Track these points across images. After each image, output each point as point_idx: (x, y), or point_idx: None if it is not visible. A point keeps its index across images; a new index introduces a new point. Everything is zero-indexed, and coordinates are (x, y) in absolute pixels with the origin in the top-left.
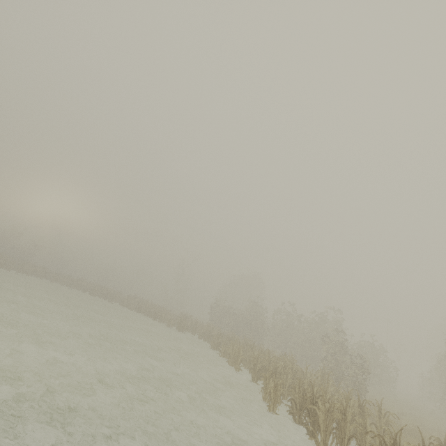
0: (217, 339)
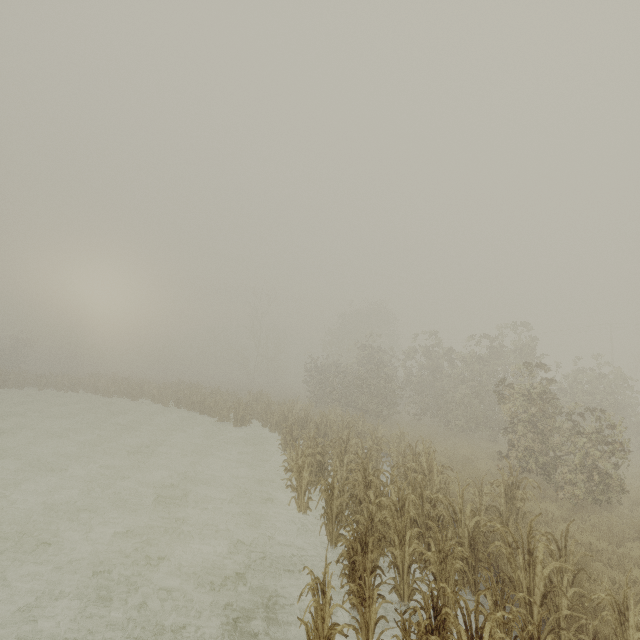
0: (289, 433)
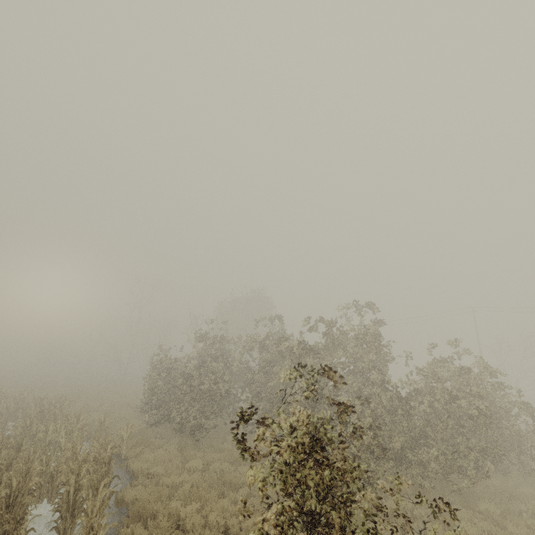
0: None
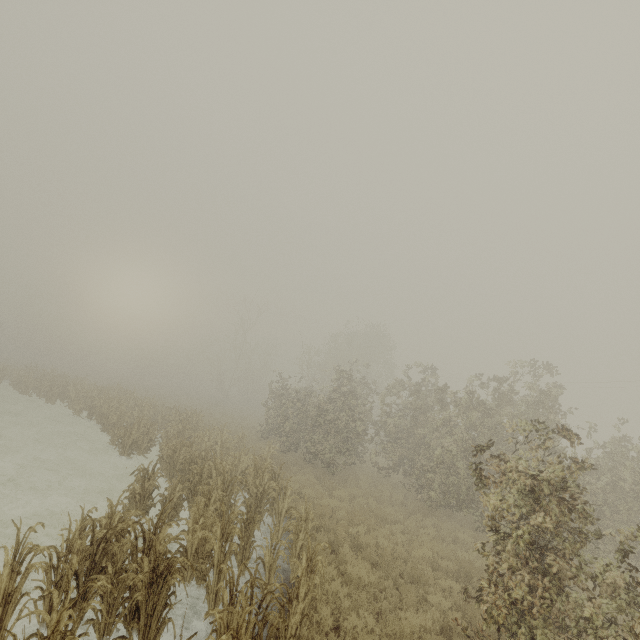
0: (142, 482)
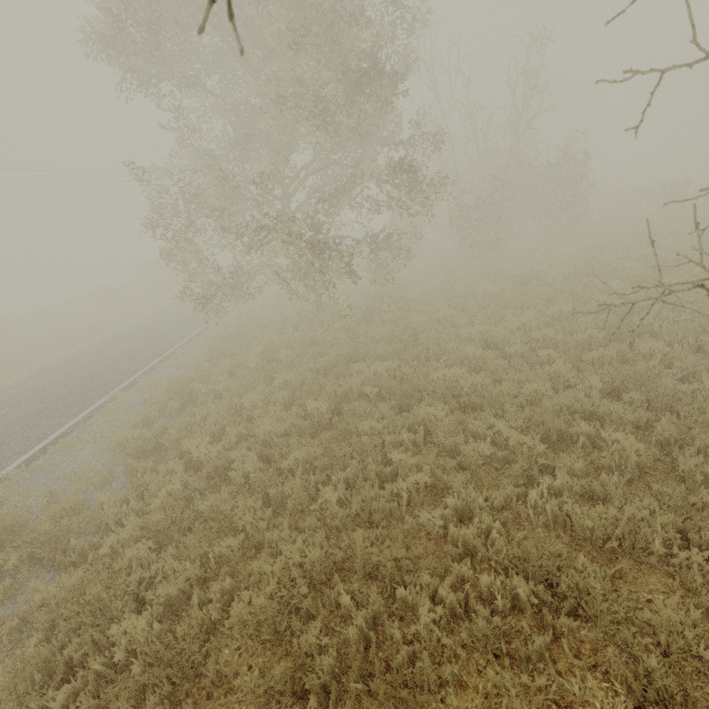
0: None
